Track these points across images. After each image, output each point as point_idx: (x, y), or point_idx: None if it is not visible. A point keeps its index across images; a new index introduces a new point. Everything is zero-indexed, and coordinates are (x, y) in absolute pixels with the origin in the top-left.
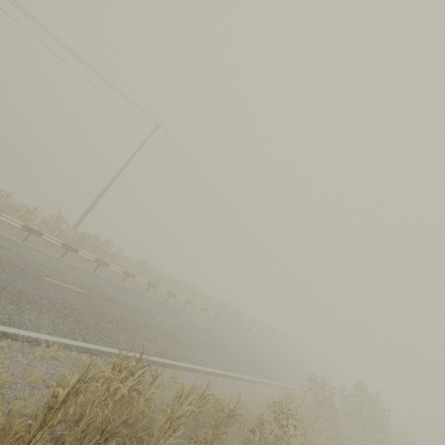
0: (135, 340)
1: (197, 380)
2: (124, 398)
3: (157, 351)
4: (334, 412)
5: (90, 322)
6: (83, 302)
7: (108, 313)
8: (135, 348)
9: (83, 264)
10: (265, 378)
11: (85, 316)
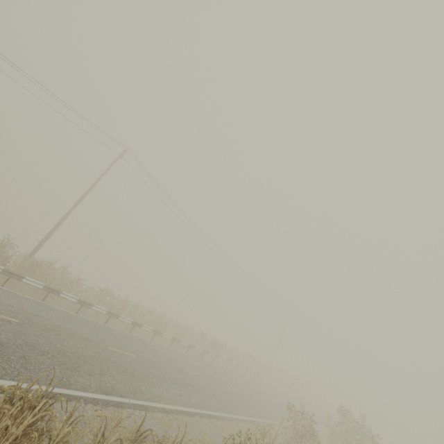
0: (73, 374)
1: (151, 420)
2: (21, 443)
3: (101, 387)
4: None
5: (13, 354)
6: (11, 332)
7: (44, 344)
8: (71, 384)
9: (30, 294)
10: (241, 414)
11: (8, 347)
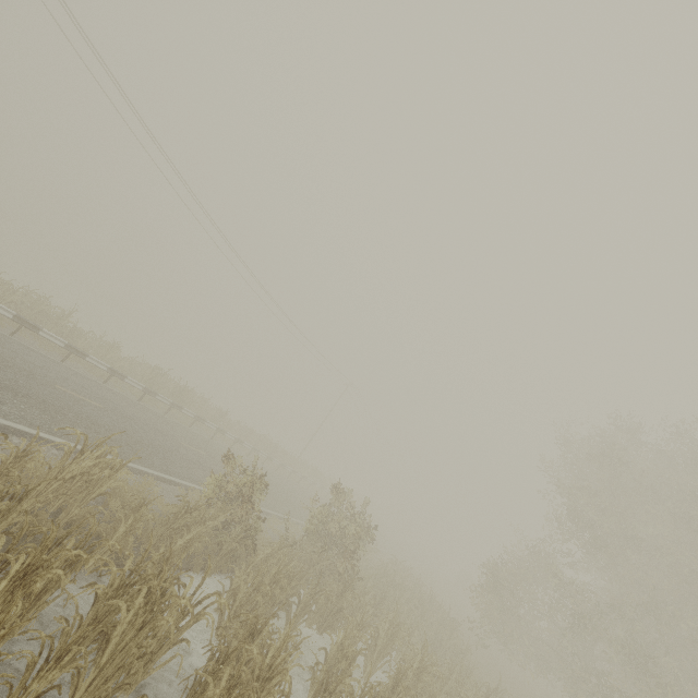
0: None
1: None
2: None
3: None
4: (258, 518)
5: None
6: None
7: None
8: None
9: None
10: (147, 466)
11: None
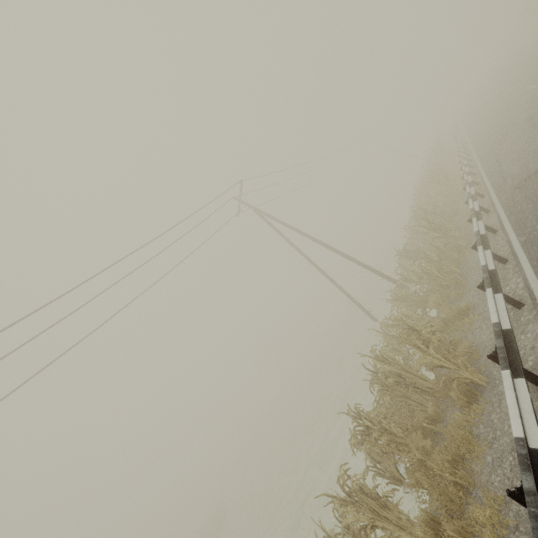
0: None
1: None
2: None
3: None
4: None
5: None
6: None
7: None
8: None
9: None
10: None
11: None
